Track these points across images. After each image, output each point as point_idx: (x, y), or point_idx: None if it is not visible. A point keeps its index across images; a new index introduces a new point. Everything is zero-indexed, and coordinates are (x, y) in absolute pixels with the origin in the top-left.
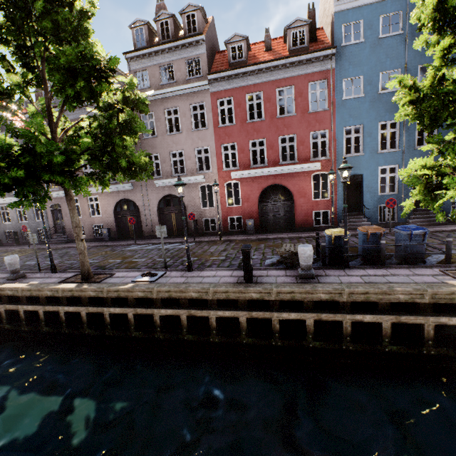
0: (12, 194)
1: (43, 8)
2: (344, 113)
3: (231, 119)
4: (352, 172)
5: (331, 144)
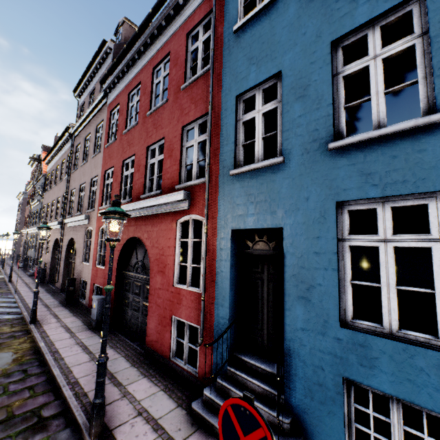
0: (34, 226)
1: None
2: (239, 61)
3: (205, 148)
4: (252, 220)
5: (212, 144)
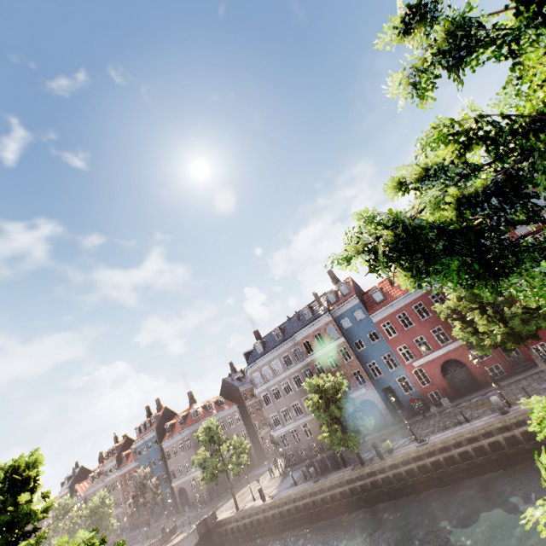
0: None
1: (61, 505)
2: None
3: None
4: None
5: None
